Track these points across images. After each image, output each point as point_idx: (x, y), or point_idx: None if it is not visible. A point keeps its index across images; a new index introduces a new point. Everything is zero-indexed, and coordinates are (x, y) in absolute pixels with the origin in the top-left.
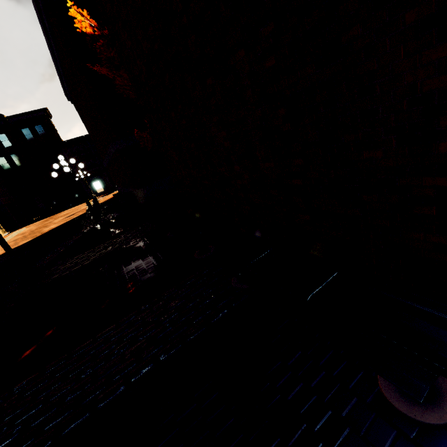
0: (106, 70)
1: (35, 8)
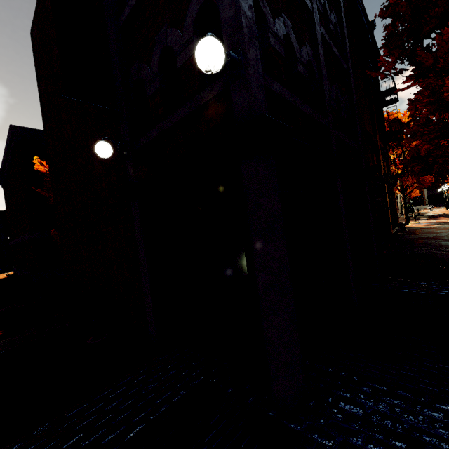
0: (45, 193)
1: (8, 139)
